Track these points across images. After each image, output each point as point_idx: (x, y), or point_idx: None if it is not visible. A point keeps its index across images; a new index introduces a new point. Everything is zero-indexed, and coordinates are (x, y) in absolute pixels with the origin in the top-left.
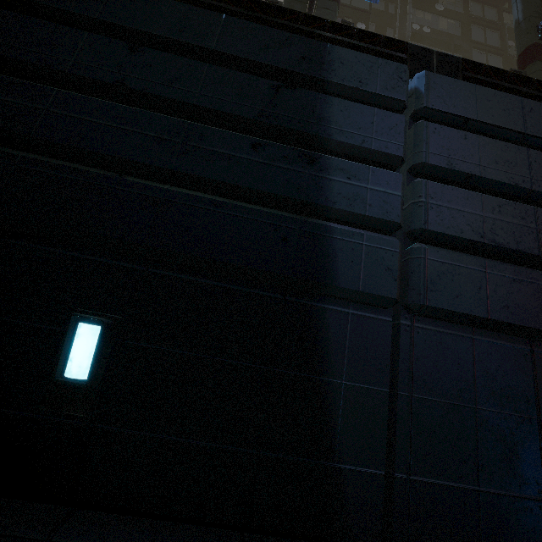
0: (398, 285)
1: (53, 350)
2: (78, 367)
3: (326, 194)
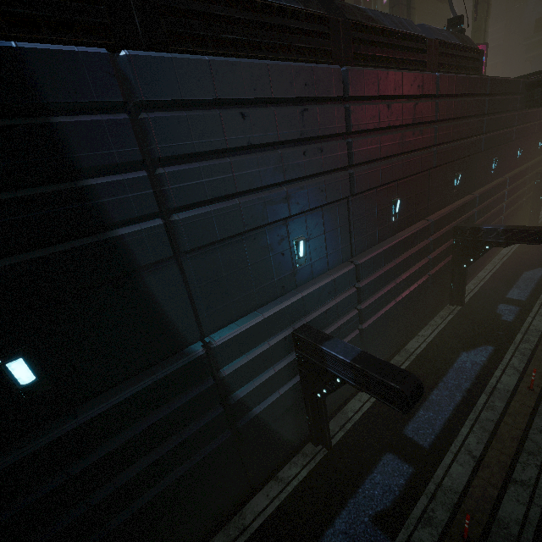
0: (172, 247)
1: (1, 381)
2: (28, 378)
3: (105, 215)
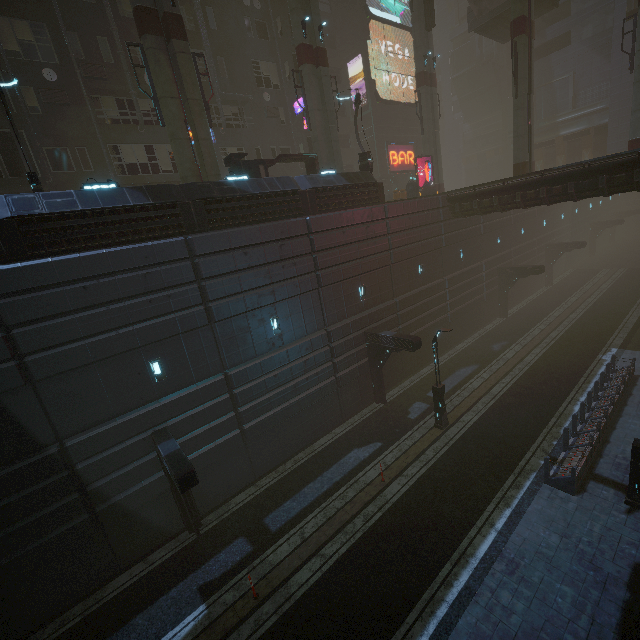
0: (24, 378)
1: None
2: None
3: None
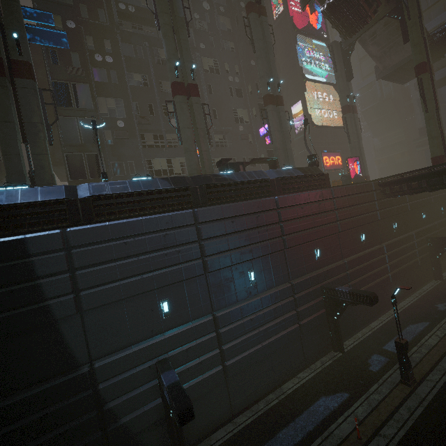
0: (77, 308)
1: None
2: None
3: (44, 295)
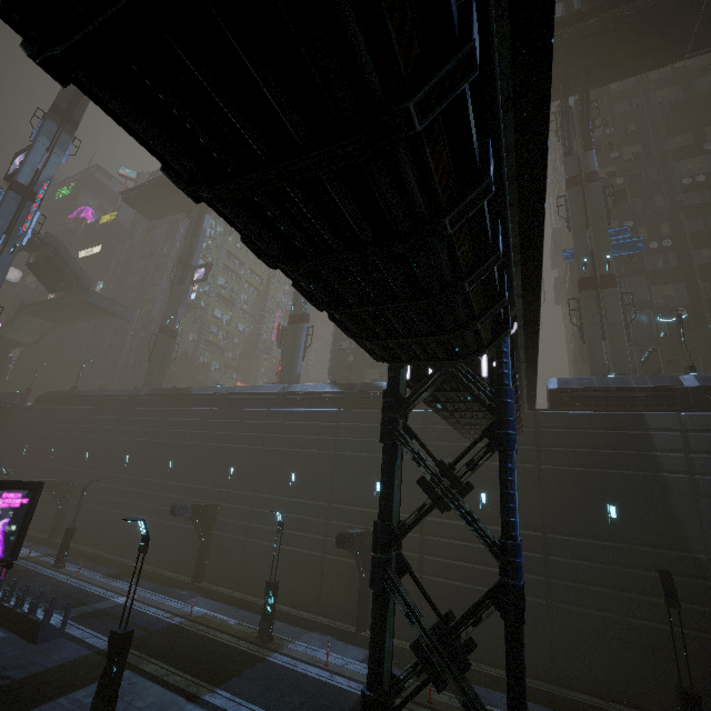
0: (692, 489)
1: (605, 512)
2: (614, 515)
3: (661, 466)
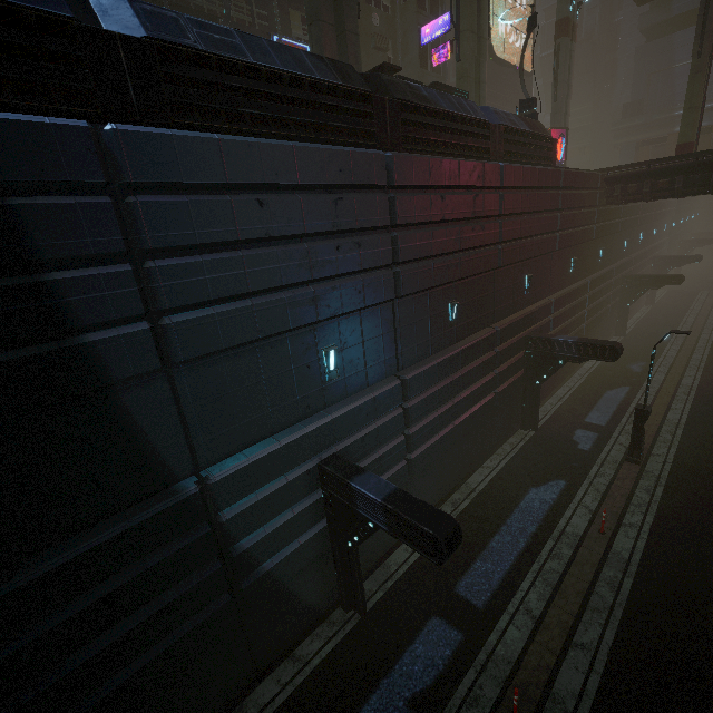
0: (161, 357)
1: None
2: None
3: (71, 317)
